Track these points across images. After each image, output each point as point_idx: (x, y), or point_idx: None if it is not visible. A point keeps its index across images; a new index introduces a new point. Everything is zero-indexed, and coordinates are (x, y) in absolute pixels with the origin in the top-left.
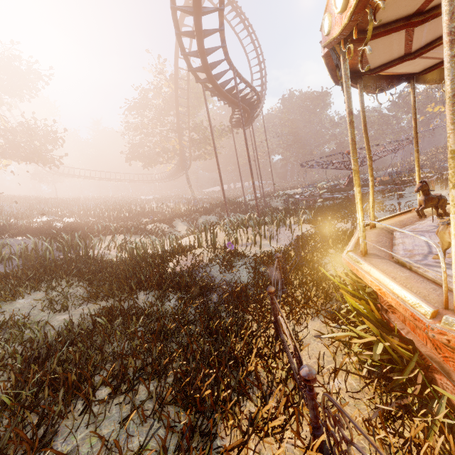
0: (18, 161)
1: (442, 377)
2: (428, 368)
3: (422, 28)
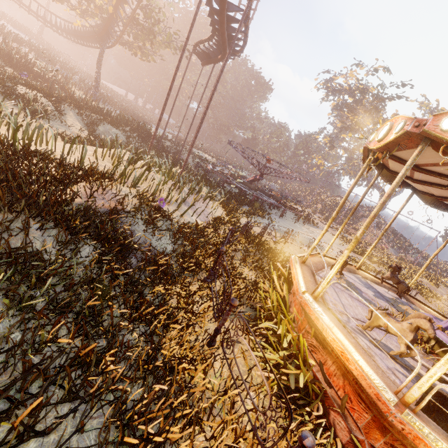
0: None
1: (338, 416)
2: (327, 404)
3: None
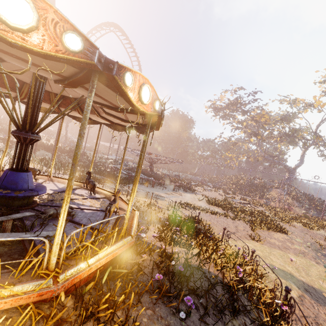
0: None
1: None
2: None
3: None
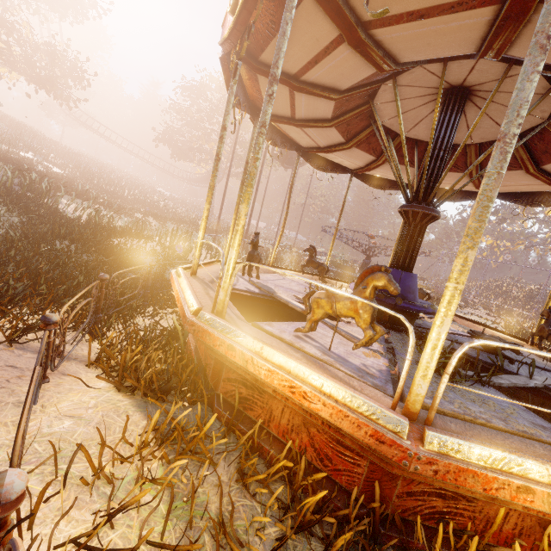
0: (27, 79)
1: None
2: None
3: (310, 132)
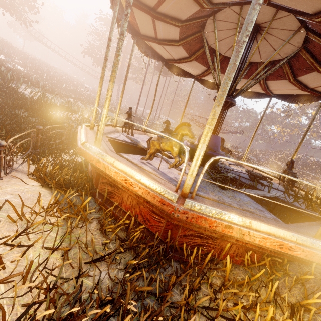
0: None
1: None
2: None
3: (168, 48)
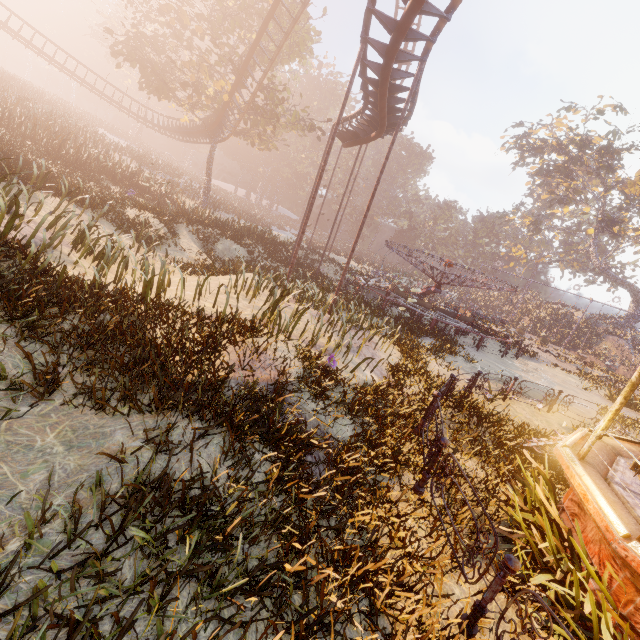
0: None
1: None
2: None
3: None
